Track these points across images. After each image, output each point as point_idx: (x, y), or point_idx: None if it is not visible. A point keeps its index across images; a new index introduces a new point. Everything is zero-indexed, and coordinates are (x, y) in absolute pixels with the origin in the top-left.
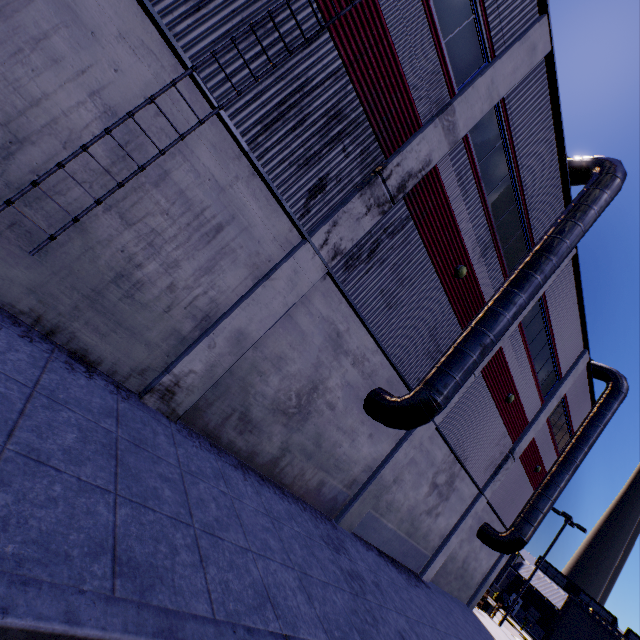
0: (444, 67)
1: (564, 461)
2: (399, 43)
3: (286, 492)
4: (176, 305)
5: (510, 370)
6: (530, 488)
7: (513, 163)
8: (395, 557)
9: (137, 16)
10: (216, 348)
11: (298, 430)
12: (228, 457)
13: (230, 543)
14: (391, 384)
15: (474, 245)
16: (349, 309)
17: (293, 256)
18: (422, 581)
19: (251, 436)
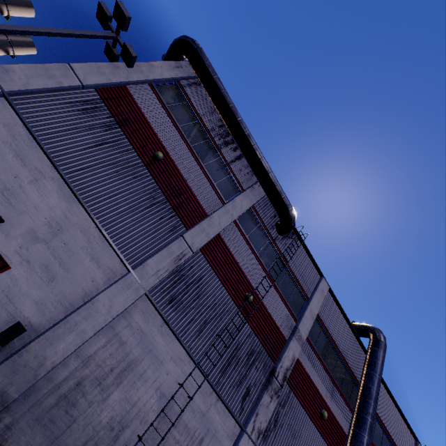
0: (290, 311)
1: None
2: (271, 311)
3: None
4: None
5: None
6: None
7: (330, 338)
8: None
9: (178, 347)
10: None
11: None
12: None
13: None
14: None
15: (325, 392)
16: None
17: (238, 445)
18: None
19: None
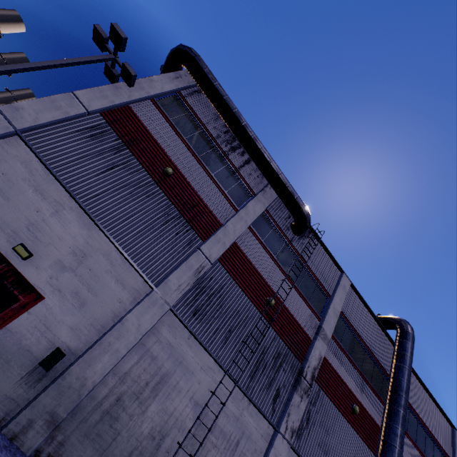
0: (313, 311)
1: None
2: (294, 312)
3: None
4: None
5: None
6: None
7: (356, 334)
8: None
9: (206, 357)
10: None
11: None
12: None
13: None
14: None
15: (355, 387)
16: None
17: (273, 445)
18: None
19: None
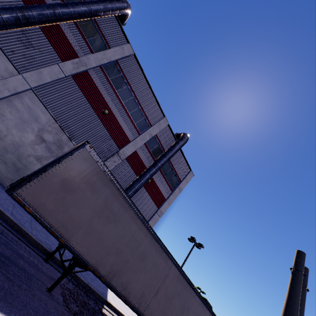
0: None
1: (152, 164)
2: None
3: None
4: None
5: (102, 95)
6: (148, 195)
7: None
8: (1, 181)
9: None
10: None
11: None
12: None
13: None
14: None
15: None
16: None
17: None
18: None
19: None
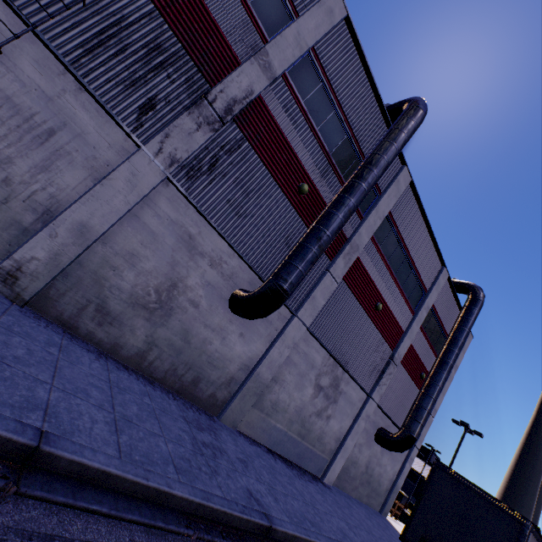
0: (253, 20)
1: (440, 363)
2: None
3: (156, 384)
4: (14, 198)
5: (374, 281)
6: None
7: (335, 102)
8: (291, 459)
9: None
10: (58, 238)
11: (162, 325)
12: (84, 344)
13: (21, 371)
14: (254, 287)
15: (313, 168)
16: (198, 214)
17: (129, 160)
18: (322, 482)
19: (112, 328)
